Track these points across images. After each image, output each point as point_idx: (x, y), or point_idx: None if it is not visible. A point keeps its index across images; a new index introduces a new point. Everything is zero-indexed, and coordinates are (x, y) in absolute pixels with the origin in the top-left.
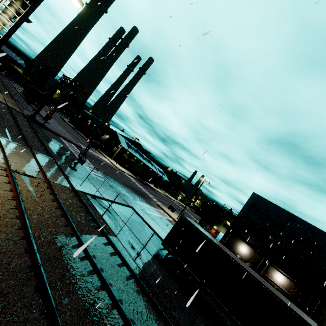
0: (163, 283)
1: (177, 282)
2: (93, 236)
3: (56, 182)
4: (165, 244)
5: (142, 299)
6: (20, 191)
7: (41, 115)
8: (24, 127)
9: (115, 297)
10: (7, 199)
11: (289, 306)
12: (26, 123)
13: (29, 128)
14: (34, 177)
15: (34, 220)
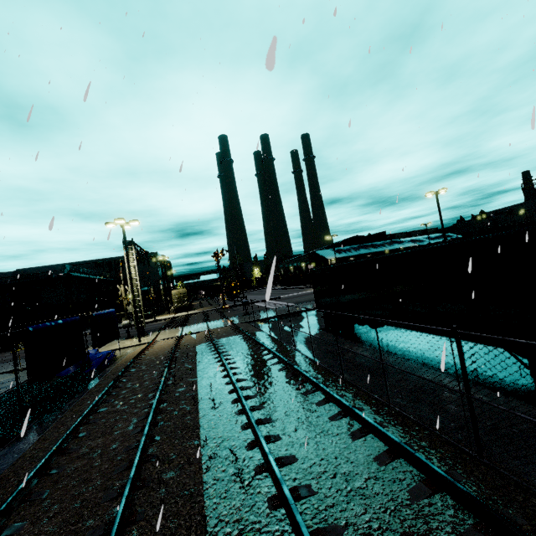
0: (315, 339)
1: (338, 332)
2: (231, 337)
3: (218, 327)
4: (318, 308)
5: (252, 347)
6: (182, 339)
7: (239, 301)
8: (213, 315)
9: (217, 349)
10: (173, 344)
11: (385, 254)
12: (216, 312)
13: (217, 313)
14: (200, 332)
15: (185, 344)
